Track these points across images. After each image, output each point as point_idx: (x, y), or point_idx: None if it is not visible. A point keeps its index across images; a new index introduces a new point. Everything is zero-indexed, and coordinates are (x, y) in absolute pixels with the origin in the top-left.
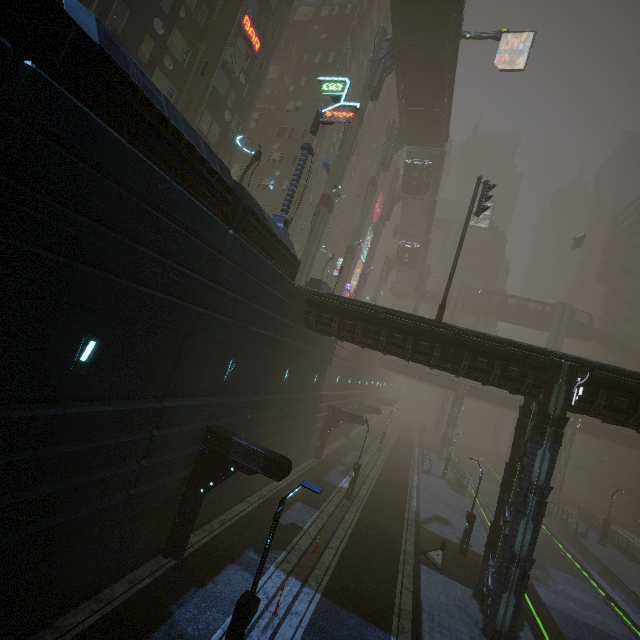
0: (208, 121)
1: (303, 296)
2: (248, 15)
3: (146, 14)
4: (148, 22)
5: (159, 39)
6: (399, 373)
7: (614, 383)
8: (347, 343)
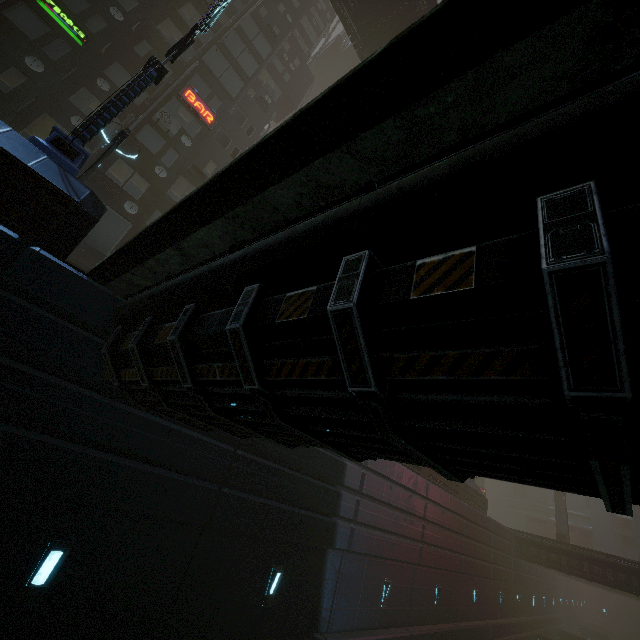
0: (127, 173)
1: (95, 296)
2: (193, 91)
3: (15, 51)
4: (18, 58)
5: (36, 77)
6: (568, 573)
7: None
8: (387, 489)
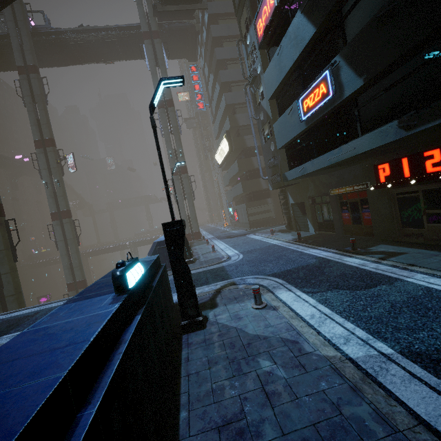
0: None
1: (25, 265)
2: None
3: None
4: None
5: None
6: None
7: (85, 253)
8: None
